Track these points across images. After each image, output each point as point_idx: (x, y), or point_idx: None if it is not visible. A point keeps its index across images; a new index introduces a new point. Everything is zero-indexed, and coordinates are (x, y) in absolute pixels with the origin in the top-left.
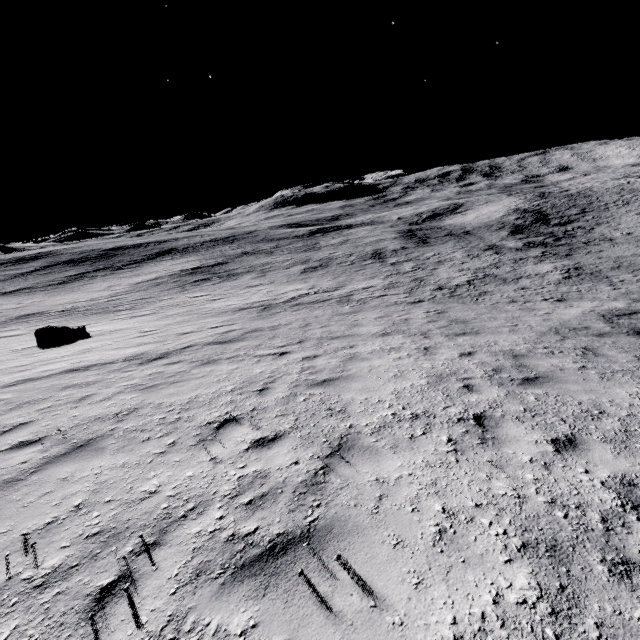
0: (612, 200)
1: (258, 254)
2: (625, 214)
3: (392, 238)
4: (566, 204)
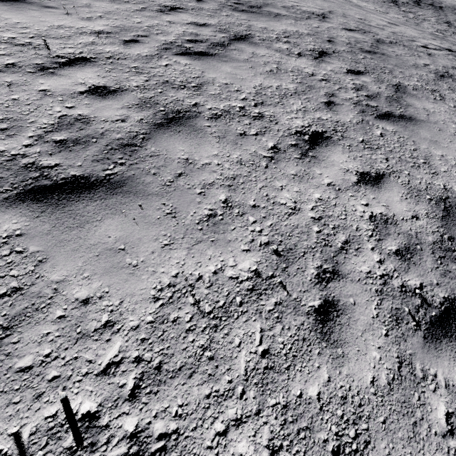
0: None
1: None
2: None
3: None
4: None
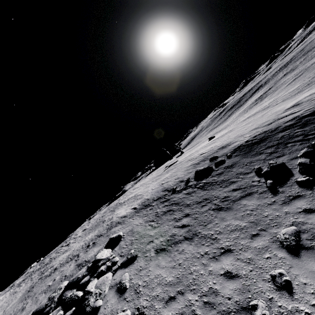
0: None
1: (288, 73)
2: None
3: None
4: None
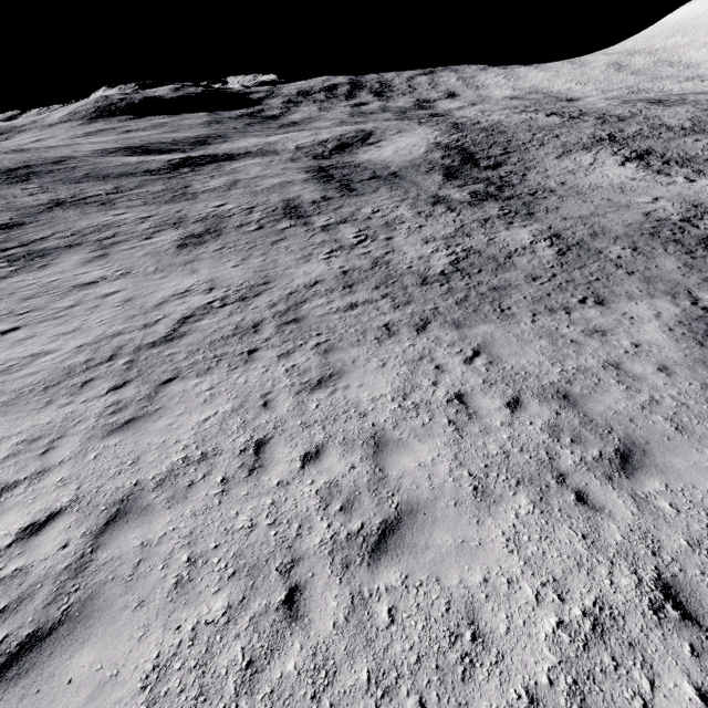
0: (528, 139)
1: (84, 205)
2: (546, 157)
3: (302, 180)
4: (486, 141)
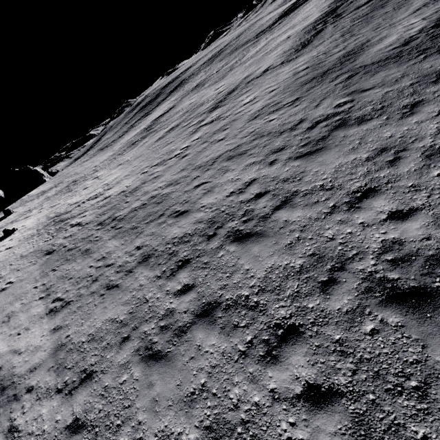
0: None
1: (197, 88)
2: None
3: (299, 31)
4: None
